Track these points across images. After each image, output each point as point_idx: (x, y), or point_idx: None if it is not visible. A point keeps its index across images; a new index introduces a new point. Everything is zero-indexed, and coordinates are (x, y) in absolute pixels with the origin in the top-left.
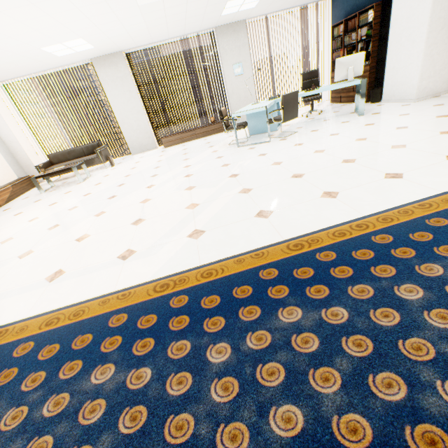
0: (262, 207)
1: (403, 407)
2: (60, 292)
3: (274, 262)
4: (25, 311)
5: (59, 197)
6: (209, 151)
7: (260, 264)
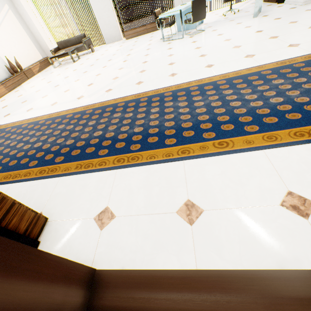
0: (142, 80)
1: (124, 132)
2: (55, 109)
3: (126, 101)
4: (43, 113)
5: (62, 71)
6: (147, 44)
7: (121, 101)
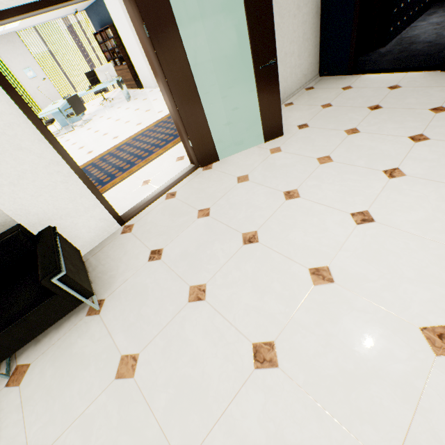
0: None
1: None
2: None
3: None
4: None
5: None
6: None
7: None
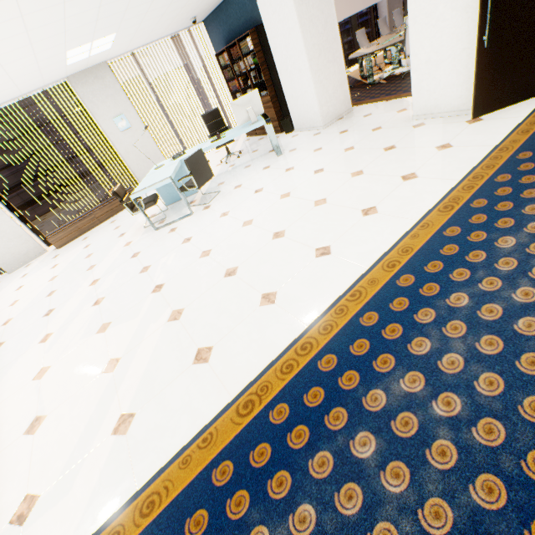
0: (200, 342)
1: None
2: None
3: (227, 446)
4: None
5: None
6: (121, 245)
7: (210, 458)
